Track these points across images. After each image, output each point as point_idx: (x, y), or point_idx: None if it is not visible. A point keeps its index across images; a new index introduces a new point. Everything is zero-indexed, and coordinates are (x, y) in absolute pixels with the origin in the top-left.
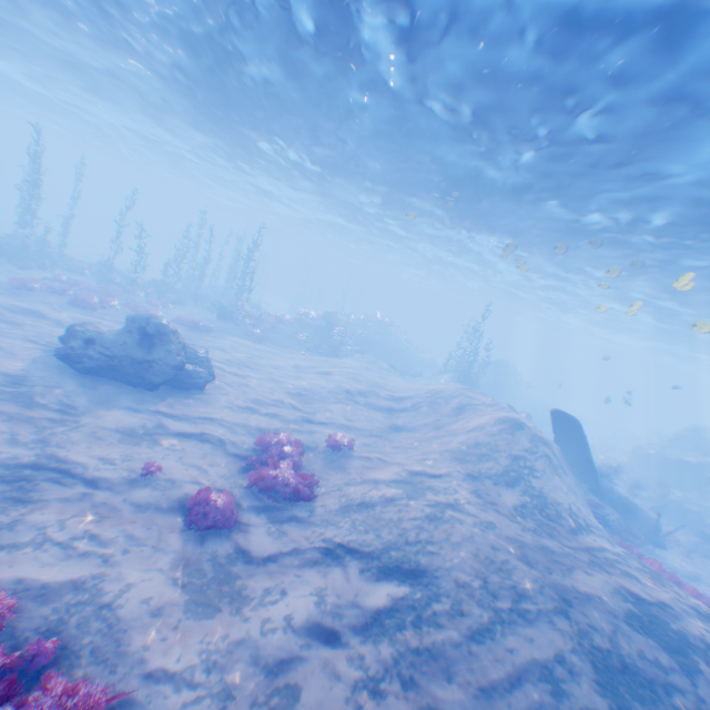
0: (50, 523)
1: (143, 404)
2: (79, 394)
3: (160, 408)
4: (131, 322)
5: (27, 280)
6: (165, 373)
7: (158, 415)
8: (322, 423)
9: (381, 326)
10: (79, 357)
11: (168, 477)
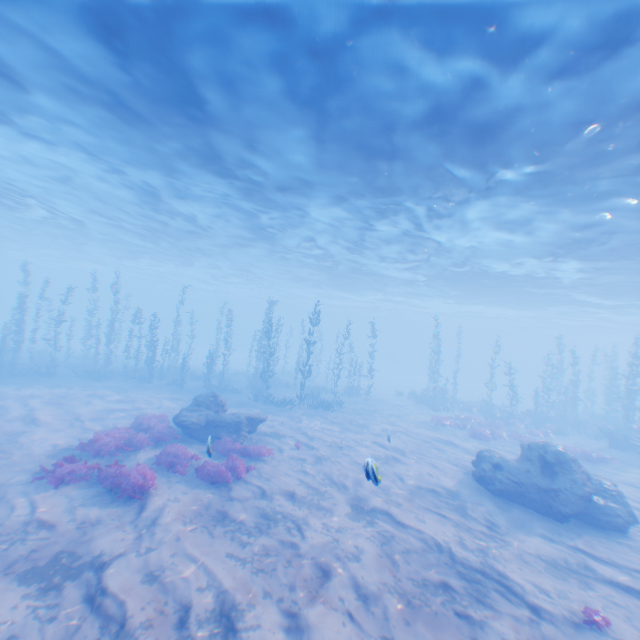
0: (507, 635)
1: (555, 534)
2: (494, 511)
3: (575, 543)
4: (520, 447)
5: (438, 417)
6: (570, 502)
7: (575, 551)
8: None
9: None
10: (487, 477)
11: (618, 638)
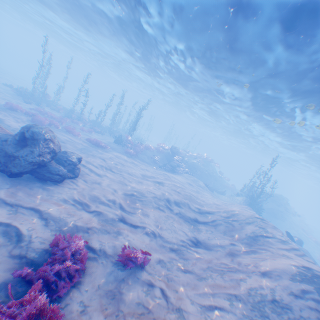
0: None
1: None
2: None
3: None
4: None
5: (15, 105)
6: (22, 166)
7: None
8: (133, 227)
9: (205, 161)
10: None
11: None
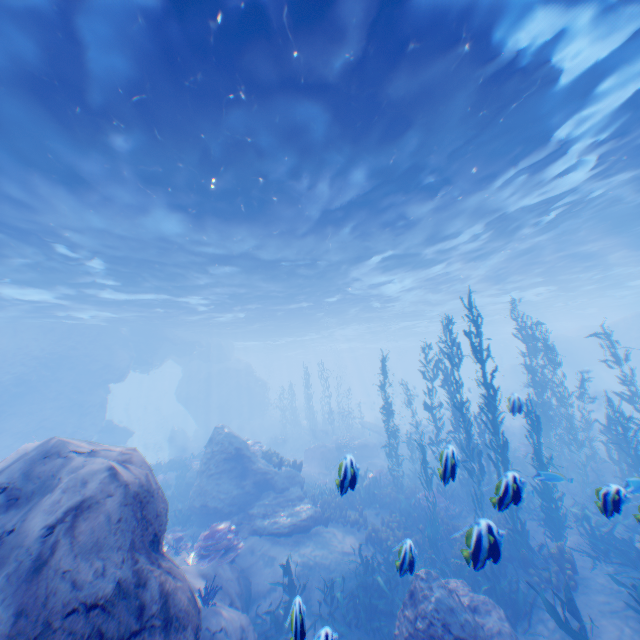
0: None
1: None
2: None
3: None
4: None
5: None
6: None
7: None
8: None
9: None
10: None
11: None
